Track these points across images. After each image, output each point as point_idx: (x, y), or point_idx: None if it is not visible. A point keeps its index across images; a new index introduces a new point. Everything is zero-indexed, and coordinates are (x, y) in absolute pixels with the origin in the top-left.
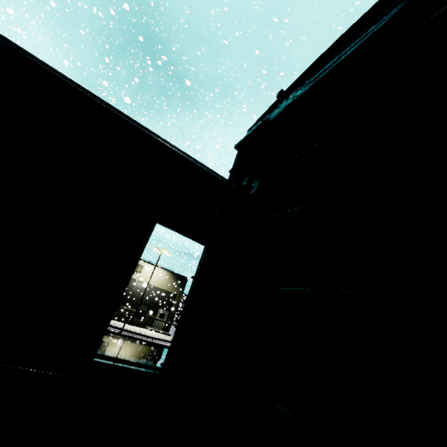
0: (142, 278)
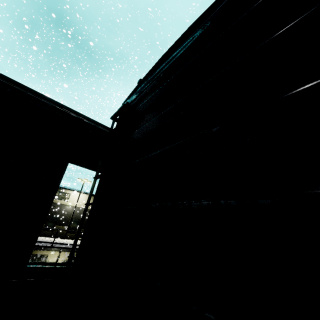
0: (70, 203)
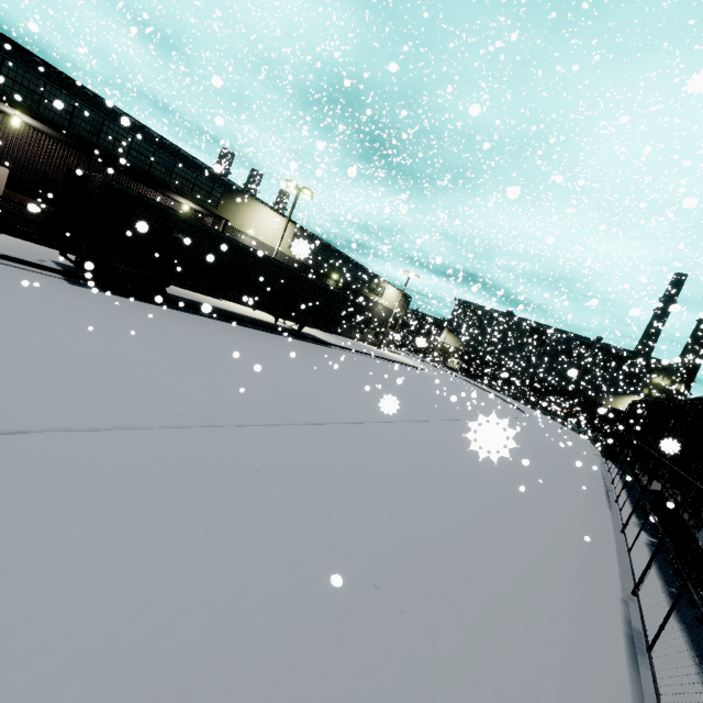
0: (384, 301)
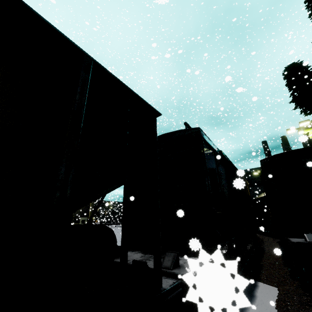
0: None
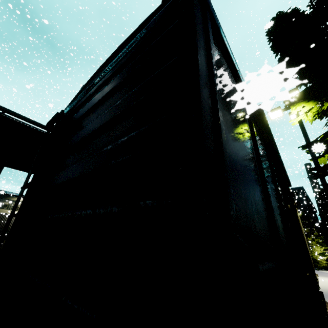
0: None
